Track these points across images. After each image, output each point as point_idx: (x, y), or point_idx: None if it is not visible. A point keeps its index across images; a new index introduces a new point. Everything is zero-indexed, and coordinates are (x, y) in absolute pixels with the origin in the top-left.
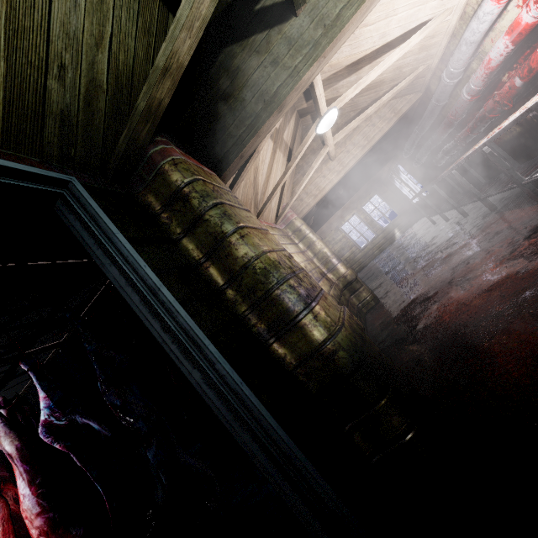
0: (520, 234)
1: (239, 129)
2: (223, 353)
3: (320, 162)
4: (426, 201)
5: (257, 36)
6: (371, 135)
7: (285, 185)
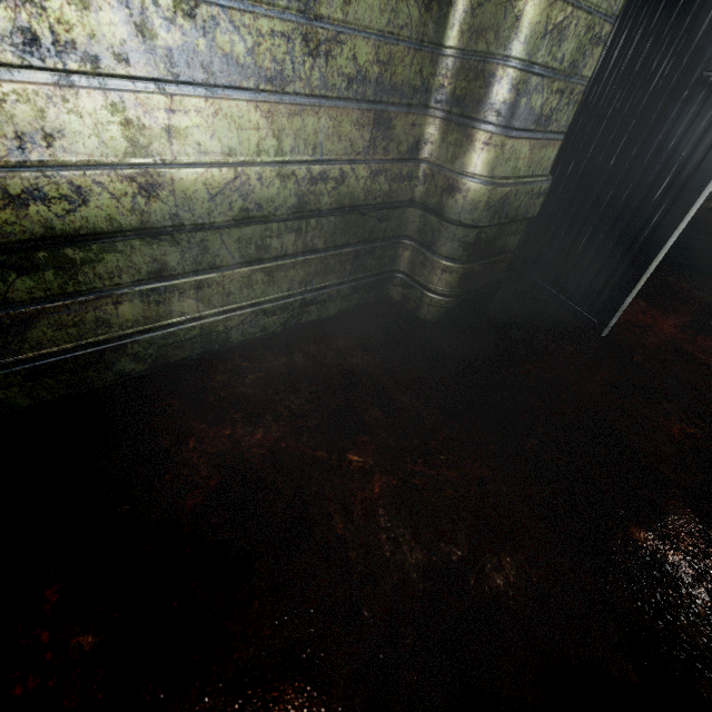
0: None
1: None
2: None
3: None
4: None
5: None
6: None
7: None
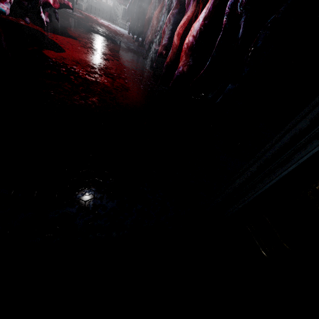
0: None
1: None
2: None
3: None
4: None
5: None
6: None
7: None
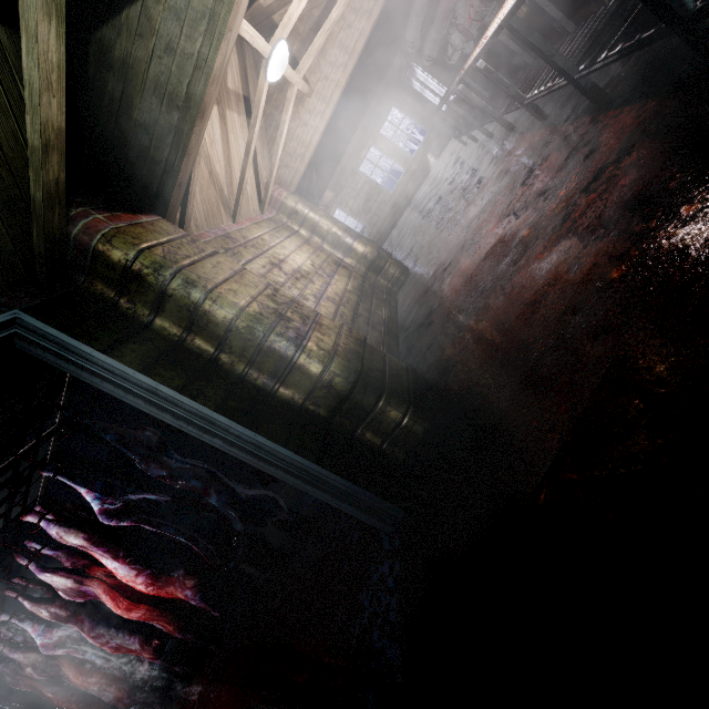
0: (519, 178)
1: (162, 152)
2: (234, 417)
3: (294, 103)
4: (447, 119)
5: (130, 10)
6: (351, 45)
7: (257, 153)
